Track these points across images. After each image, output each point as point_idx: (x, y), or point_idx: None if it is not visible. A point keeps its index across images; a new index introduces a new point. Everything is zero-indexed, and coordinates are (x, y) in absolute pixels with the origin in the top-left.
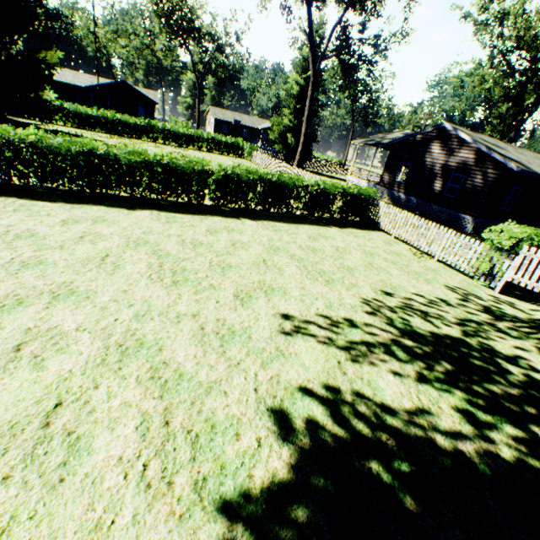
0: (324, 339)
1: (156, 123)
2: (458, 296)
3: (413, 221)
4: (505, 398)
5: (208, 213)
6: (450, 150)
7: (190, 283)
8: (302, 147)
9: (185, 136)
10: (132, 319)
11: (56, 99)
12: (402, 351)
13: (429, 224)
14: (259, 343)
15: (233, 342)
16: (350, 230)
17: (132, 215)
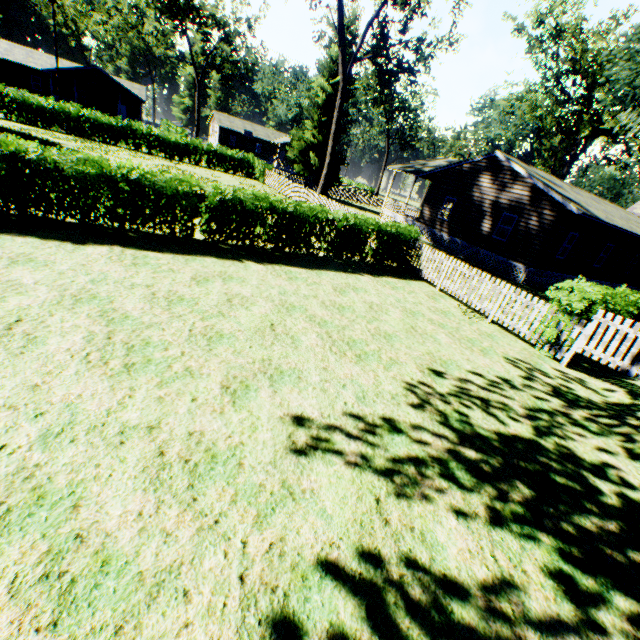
0: (355, 458)
1: (139, 126)
2: (522, 373)
3: (463, 271)
4: (604, 540)
5: (198, 252)
6: (501, 185)
7: (153, 368)
8: (328, 169)
9: (178, 145)
10: (33, 443)
11: (1, 82)
12: (463, 469)
13: (483, 276)
14: (255, 476)
15: (211, 478)
16: (386, 279)
17: (80, 252)
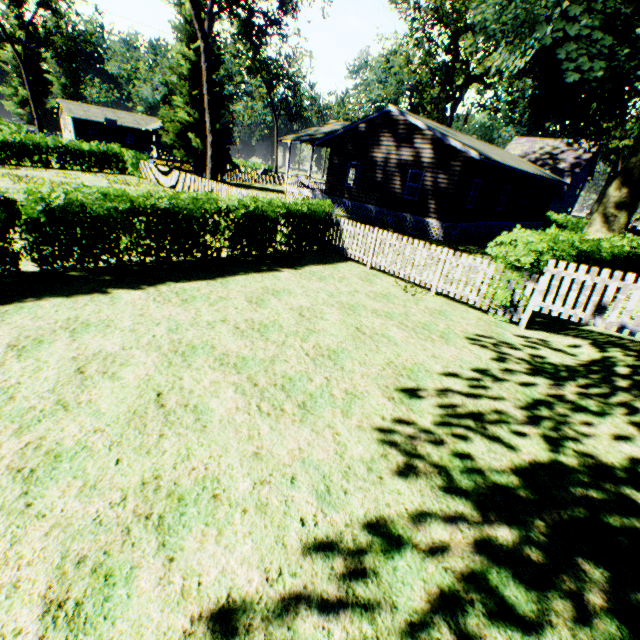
0: None
1: None
2: (492, 353)
3: (392, 242)
4: None
5: (29, 294)
6: (401, 141)
7: None
8: (213, 149)
9: (9, 145)
10: None
11: None
12: (511, 580)
13: (416, 244)
14: None
15: None
16: (310, 269)
17: None
